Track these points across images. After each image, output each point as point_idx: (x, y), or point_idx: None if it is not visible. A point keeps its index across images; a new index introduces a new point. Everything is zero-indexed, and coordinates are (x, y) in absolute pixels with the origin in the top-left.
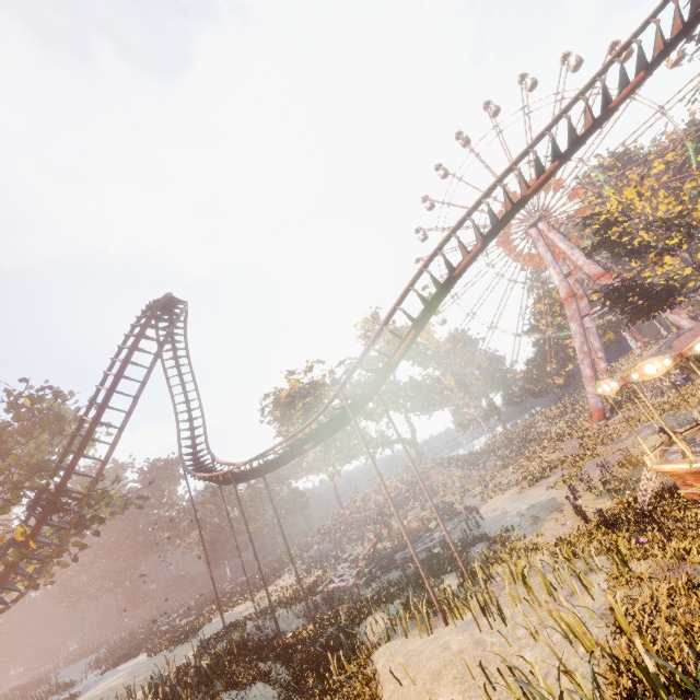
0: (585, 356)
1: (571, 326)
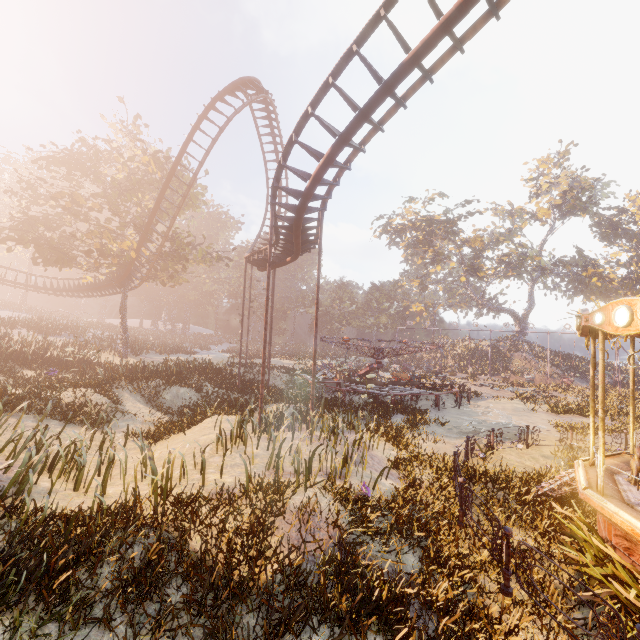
0: None
1: None
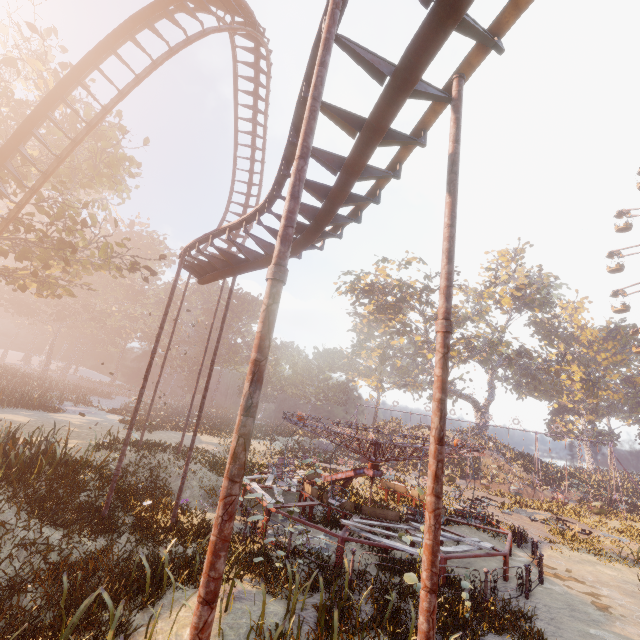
0: None
1: None
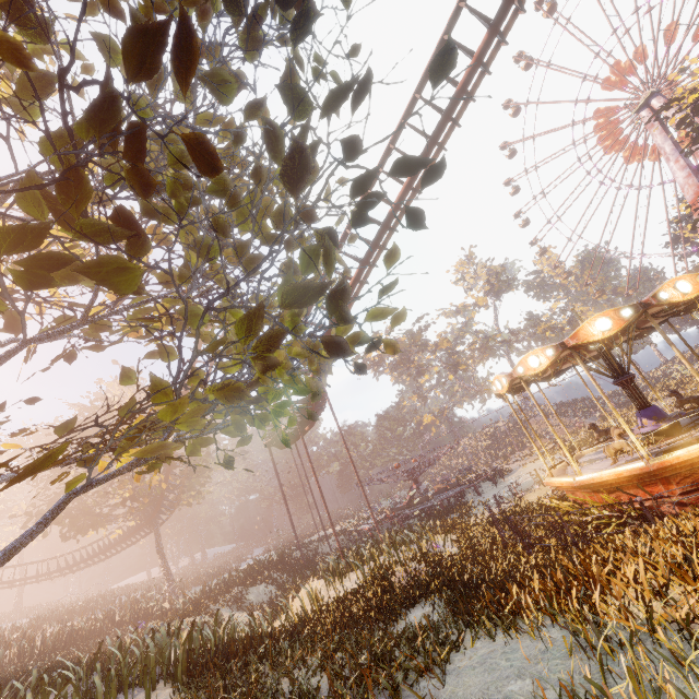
0: None
1: None
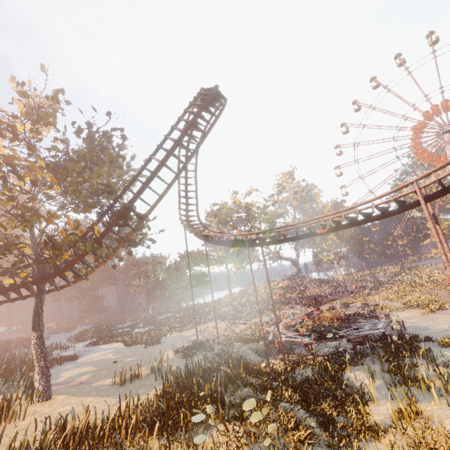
0: None
1: None
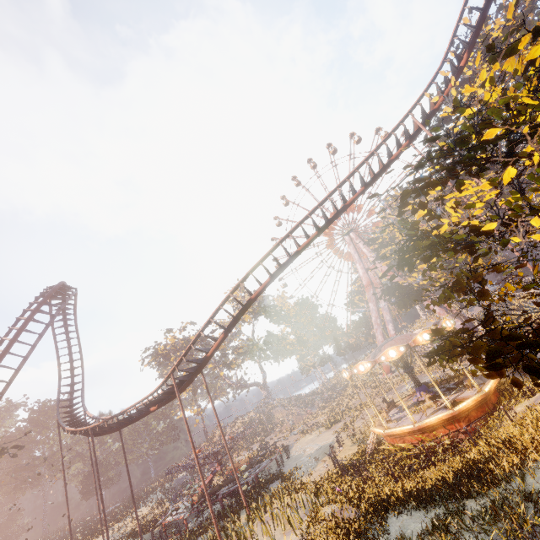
0: (378, 326)
1: (370, 305)
